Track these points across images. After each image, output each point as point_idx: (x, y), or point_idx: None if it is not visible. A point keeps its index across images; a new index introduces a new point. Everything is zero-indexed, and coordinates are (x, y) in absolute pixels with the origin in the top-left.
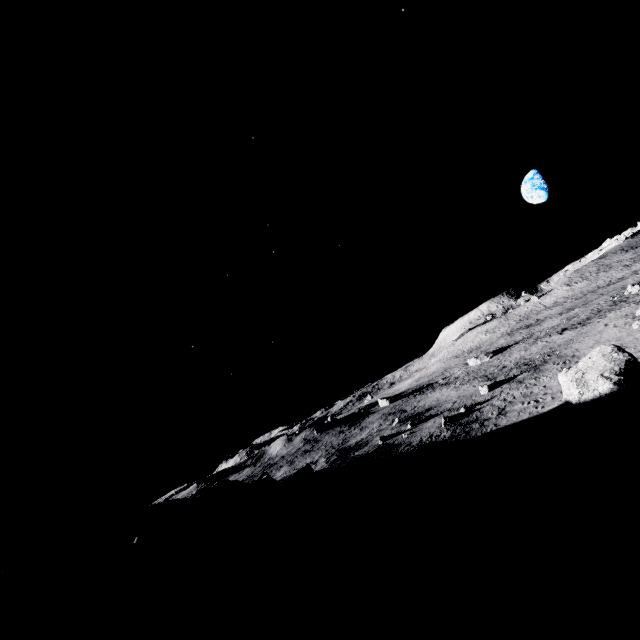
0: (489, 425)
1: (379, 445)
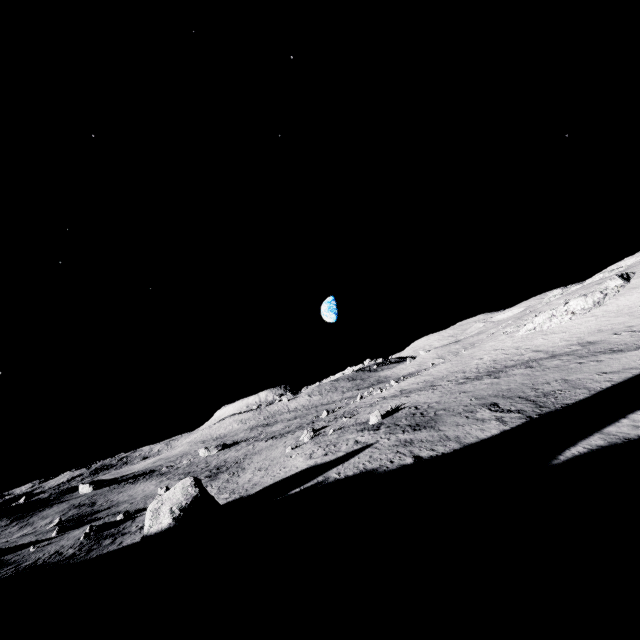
0: (117, 543)
1: None
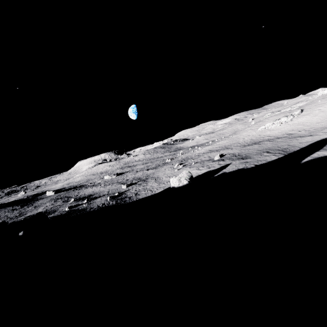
0: (134, 198)
1: (67, 211)
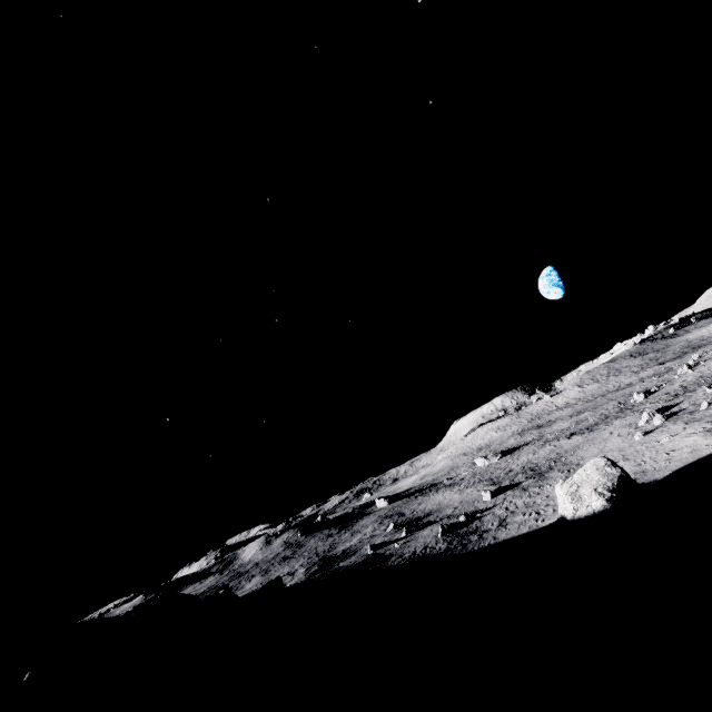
0: (488, 538)
1: (368, 555)
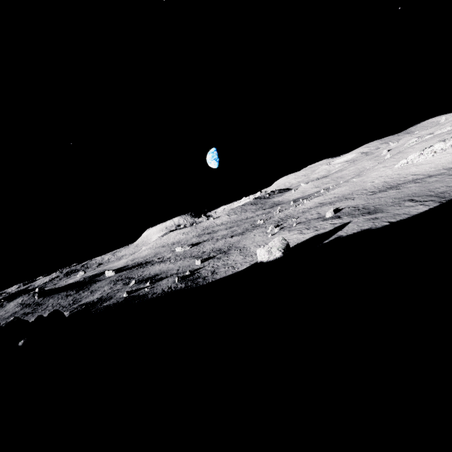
0: (209, 279)
1: (125, 297)
